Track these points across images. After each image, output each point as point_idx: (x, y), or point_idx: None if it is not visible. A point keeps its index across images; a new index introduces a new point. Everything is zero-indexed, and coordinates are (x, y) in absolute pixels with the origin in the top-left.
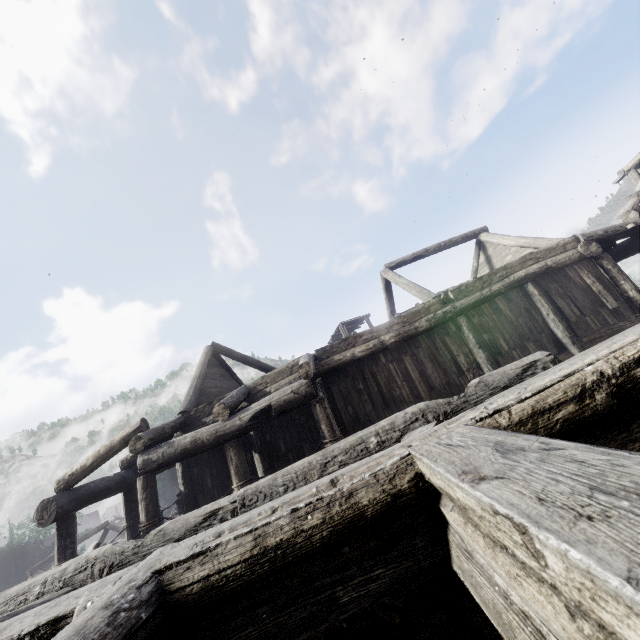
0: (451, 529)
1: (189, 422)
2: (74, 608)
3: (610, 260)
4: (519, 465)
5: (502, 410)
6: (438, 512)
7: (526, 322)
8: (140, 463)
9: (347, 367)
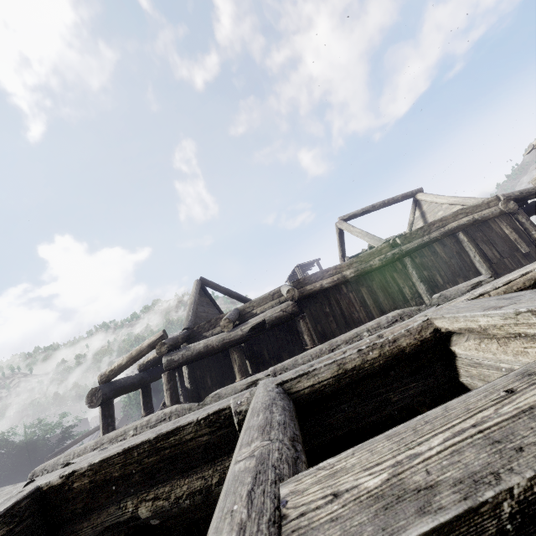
0: (459, 358)
1: (193, 336)
2: (229, 404)
3: (524, 215)
4: (523, 298)
5: (484, 294)
6: (447, 352)
7: (457, 262)
8: (165, 362)
9: (316, 295)
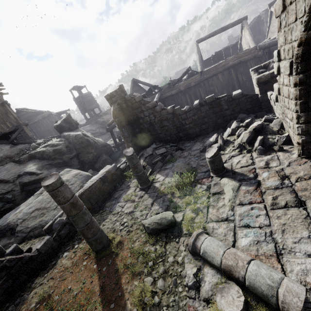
0: None
1: None
2: None
3: None
4: None
5: None
6: None
7: None
8: None
9: None
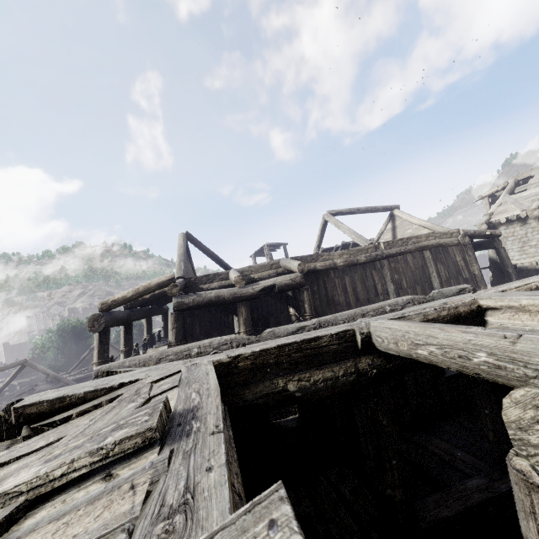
0: (489, 324)
1: (189, 285)
2: (353, 328)
3: (472, 250)
4: None
5: (505, 291)
6: (480, 321)
7: (420, 274)
8: (175, 303)
9: (309, 274)
